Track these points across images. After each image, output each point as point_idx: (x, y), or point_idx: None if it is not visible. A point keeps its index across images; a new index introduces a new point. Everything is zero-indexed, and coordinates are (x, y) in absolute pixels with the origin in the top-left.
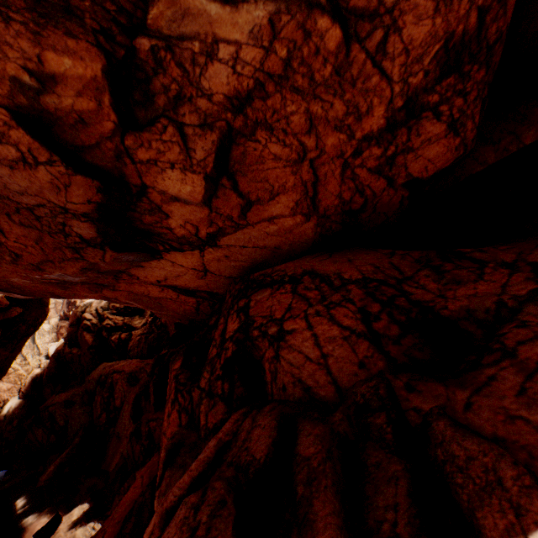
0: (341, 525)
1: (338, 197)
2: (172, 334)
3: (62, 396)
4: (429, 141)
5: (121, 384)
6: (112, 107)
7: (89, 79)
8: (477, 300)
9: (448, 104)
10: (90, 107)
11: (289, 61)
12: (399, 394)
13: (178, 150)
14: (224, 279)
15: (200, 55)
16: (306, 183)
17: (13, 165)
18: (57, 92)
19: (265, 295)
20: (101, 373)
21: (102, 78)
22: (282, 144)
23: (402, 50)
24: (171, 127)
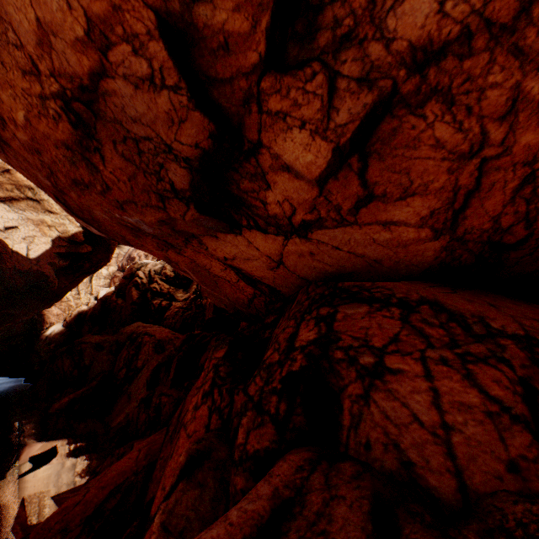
0: None
1: (492, 220)
2: (208, 318)
3: (96, 338)
4: None
5: (148, 347)
6: (266, 33)
7: None
8: None
9: None
10: (242, 28)
11: (529, 5)
12: None
13: (318, 107)
14: (295, 278)
15: None
16: (458, 189)
17: (139, 84)
18: (214, 2)
19: (359, 311)
20: (134, 330)
21: None
22: (455, 126)
23: None
24: (321, 75)
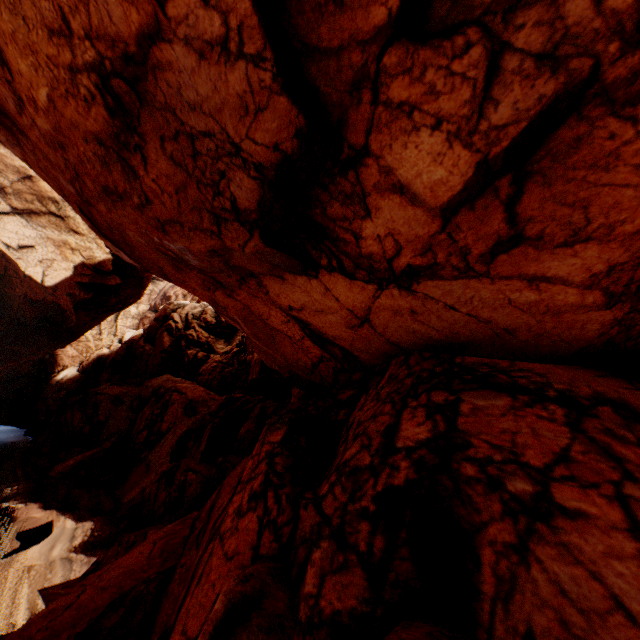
0: None
1: None
2: (253, 378)
3: (115, 389)
4: None
5: (176, 407)
6: None
7: None
8: None
9: None
10: None
11: None
12: None
13: (466, 96)
14: (382, 342)
15: None
16: None
17: (206, 51)
18: None
19: (496, 404)
20: (161, 384)
21: None
22: None
23: None
24: (478, 48)
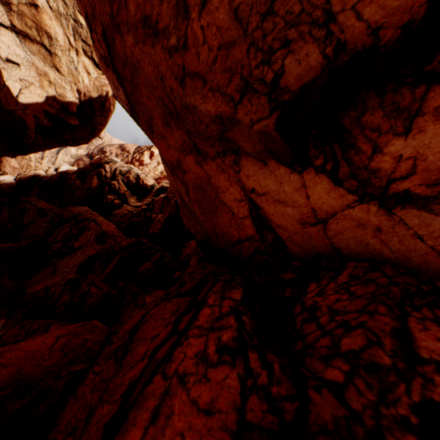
0: None
1: None
2: (155, 232)
3: (43, 203)
4: None
5: (91, 234)
6: None
7: None
8: None
9: None
10: None
11: None
12: None
13: None
14: (323, 243)
15: None
16: None
17: None
18: None
19: None
20: (81, 212)
21: None
22: None
23: None
24: None
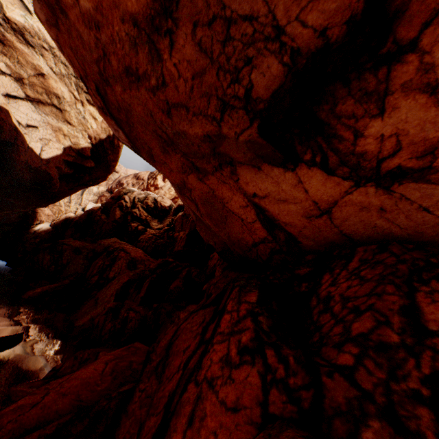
0: None
1: None
2: (179, 250)
3: (77, 242)
4: None
5: (122, 262)
6: None
7: None
8: None
9: None
10: None
11: None
12: None
13: None
14: (333, 233)
15: None
16: None
17: None
18: None
19: None
20: (111, 244)
21: None
22: None
23: None
24: None
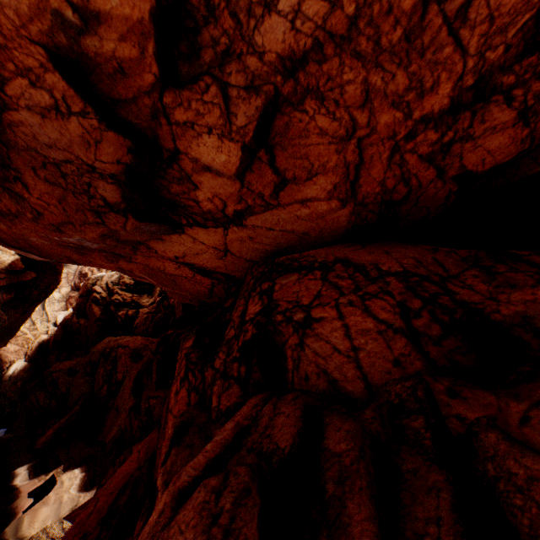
0: (377, 533)
1: (380, 185)
2: (179, 316)
3: (66, 364)
4: (494, 130)
5: (124, 359)
6: (155, 56)
7: (135, 21)
8: (536, 306)
9: (524, 88)
10: (132, 54)
11: (355, 20)
12: (439, 399)
13: (218, 114)
14: (243, 262)
15: (257, 5)
16: (349, 165)
17: (45, 113)
18: (99, 34)
19: (291, 280)
20: (105, 346)
21: (148, 22)
22: (331, 117)
23: (486, 16)
24: (214, 87)
